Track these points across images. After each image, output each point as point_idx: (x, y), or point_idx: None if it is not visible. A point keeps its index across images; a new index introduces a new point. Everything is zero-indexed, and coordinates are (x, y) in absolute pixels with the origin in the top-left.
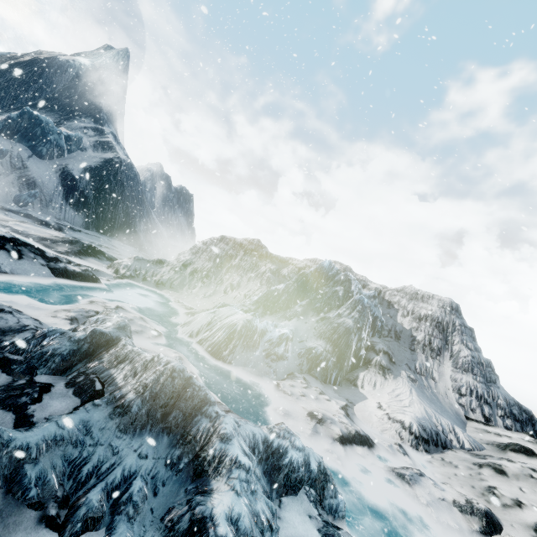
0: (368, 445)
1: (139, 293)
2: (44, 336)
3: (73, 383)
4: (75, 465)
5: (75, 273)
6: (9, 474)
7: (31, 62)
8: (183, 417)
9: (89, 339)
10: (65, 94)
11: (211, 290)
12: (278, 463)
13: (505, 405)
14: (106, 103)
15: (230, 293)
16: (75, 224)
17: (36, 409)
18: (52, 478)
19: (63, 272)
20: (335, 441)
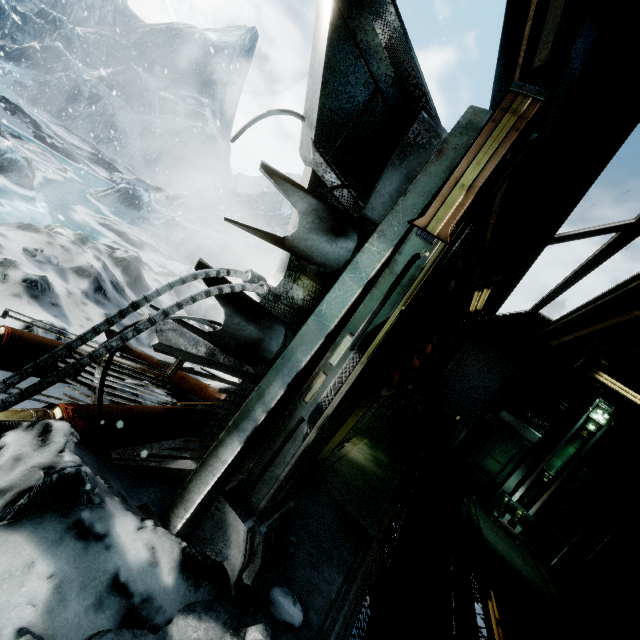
0: (126, 241)
1: None
2: None
3: None
4: None
5: (53, 144)
6: None
7: (161, 30)
8: None
9: None
10: (183, 64)
11: None
12: None
13: None
14: (217, 78)
15: None
16: (141, 173)
17: None
18: None
19: (43, 139)
20: (96, 221)
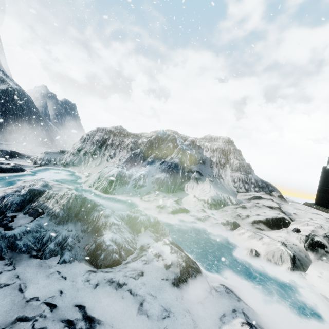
0: (186, 212)
1: (54, 172)
2: (3, 197)
3: (27, 212)
4: (39, 239)
5: (7, 168)
6: (10, 245)
7: None
8: (85, 214)
9: (28, 193)
10: None
11: (99, 161)
12: (135, 222)
13: (255, 182)
14: None
15: (110, 160)
16: None
17: (12, 224)
18: (30, 244)
19: None
20: (169, 214)
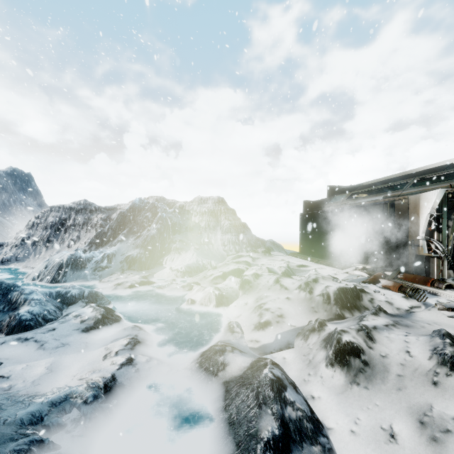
0: (149, 284)
1: None
2: None
3: None
4: None
5: None
6: None
7: None
8: (3, 296)
9: None
10: None
11: (56, 250)
12: (66, 297)
13: (246, 242)
14: None
15: (73, 246)
16: None
17: None
18: None
19: None
20: (126, 288)
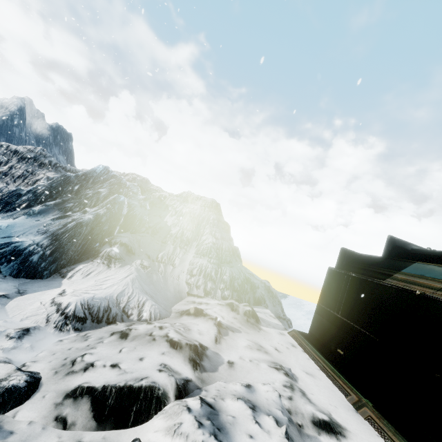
0: None
1: None
2: None
3: None
4: None
5: None
6: None
7: None
8: None
9: None
10: None
11: None
12: None
13: (228, 280)
14: None
15: None
16: None
17: None
18: None
19: None
20: None
